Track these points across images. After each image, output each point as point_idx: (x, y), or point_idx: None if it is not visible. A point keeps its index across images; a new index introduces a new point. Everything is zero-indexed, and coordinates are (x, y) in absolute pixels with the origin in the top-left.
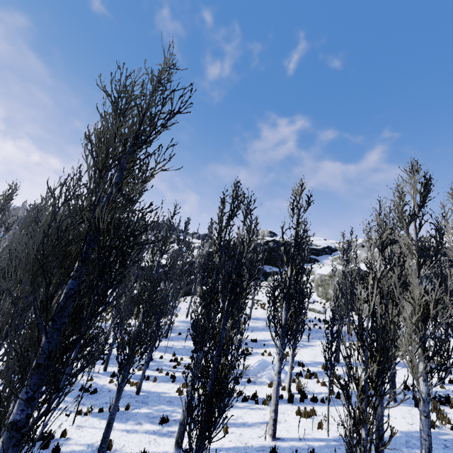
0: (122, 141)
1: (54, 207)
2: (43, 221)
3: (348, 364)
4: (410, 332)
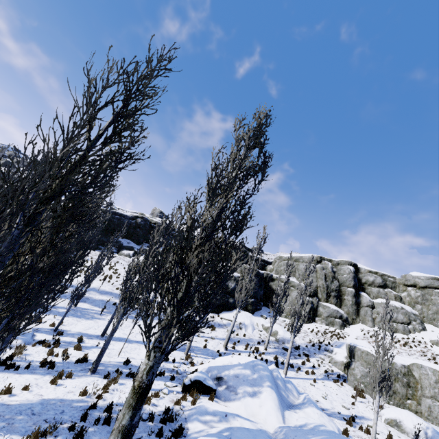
0: None
1: None
2: None
3: None
4: None
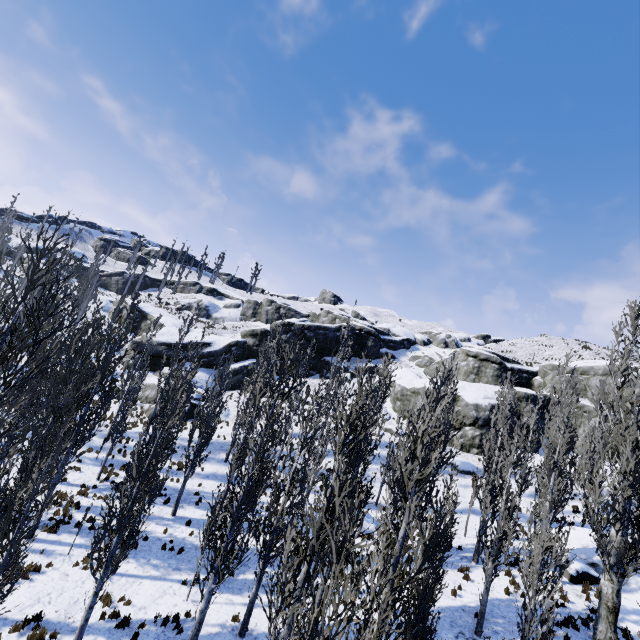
0: (354, 408)
1: (384, 563)
2: (373, 572)
3: (527, 638)
4: (535, 566)
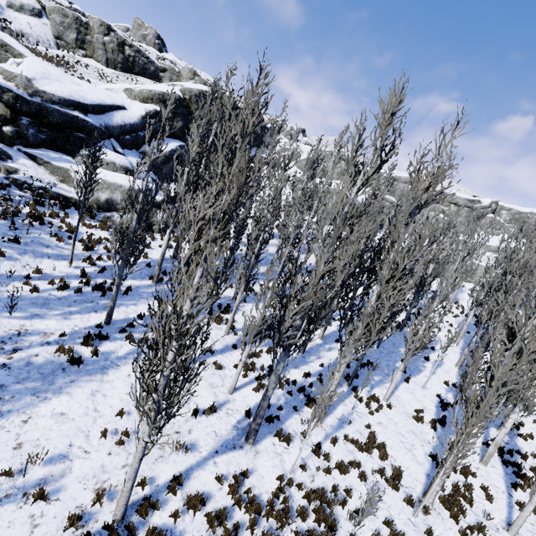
0: None
1: None
2: None
3: None
4: None
